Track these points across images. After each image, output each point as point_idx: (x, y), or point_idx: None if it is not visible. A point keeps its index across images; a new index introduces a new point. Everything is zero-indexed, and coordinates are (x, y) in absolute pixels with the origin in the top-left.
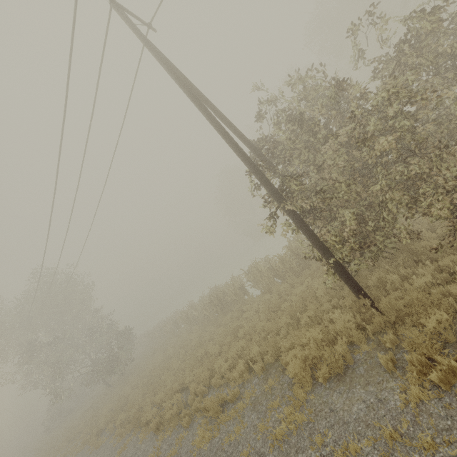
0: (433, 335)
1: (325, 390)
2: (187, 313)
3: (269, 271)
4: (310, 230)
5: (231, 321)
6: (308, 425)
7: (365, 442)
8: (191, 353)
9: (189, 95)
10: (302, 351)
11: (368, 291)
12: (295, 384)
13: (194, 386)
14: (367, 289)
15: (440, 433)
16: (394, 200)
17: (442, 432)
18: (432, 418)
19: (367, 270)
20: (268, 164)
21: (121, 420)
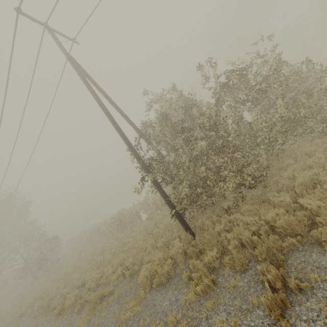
0: (208, 263)
1: (156, 291)
2: (99, 228)
3: (153, 204)
4: (163, 190)
5: (125, 237)
6: (140, 313)
7: (160, 324)
8: (94, 259)
9: (93, 96)
10: (151, 265)
11: (195, 229)
12: (140, 287)
13: (89, 284)
14: (197, 227)
15: (192, 320)
16: (210, 178)
17: (193, 319)
18: (192, 311)
19: (201, 214)
20: (147, 142)
21: (38, 306)
